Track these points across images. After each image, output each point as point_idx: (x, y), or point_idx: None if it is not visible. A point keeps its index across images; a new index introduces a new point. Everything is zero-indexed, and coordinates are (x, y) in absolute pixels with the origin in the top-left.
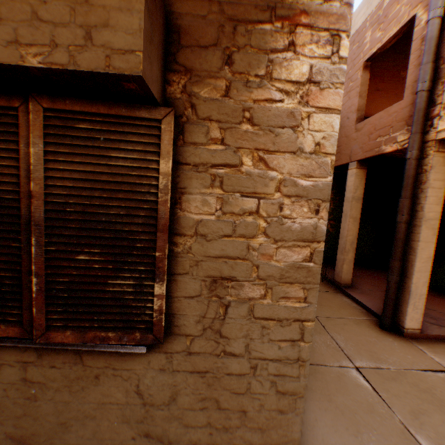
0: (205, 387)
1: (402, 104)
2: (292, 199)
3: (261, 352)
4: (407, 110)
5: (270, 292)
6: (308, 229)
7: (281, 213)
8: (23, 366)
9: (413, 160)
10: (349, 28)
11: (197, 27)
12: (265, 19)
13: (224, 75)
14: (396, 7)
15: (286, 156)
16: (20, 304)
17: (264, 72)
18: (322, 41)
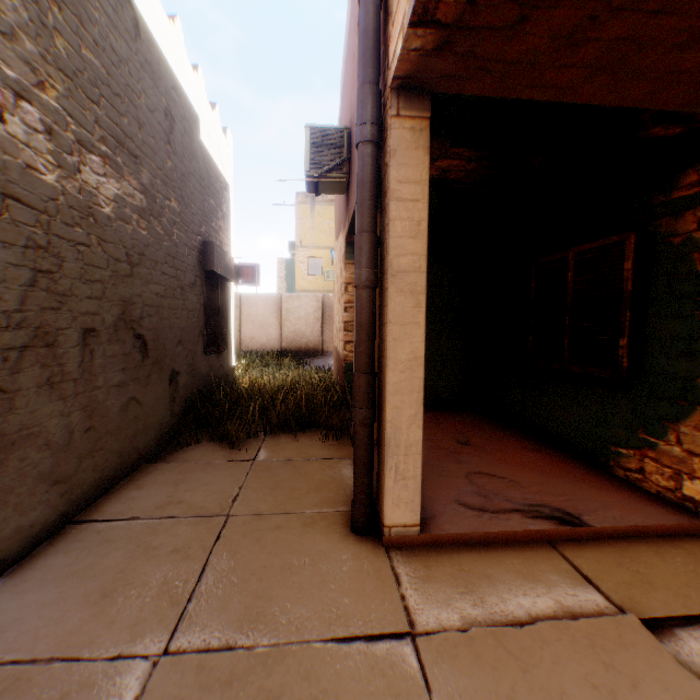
0: None
1: None
2: None
3: None
4: None
5: None
6: None
7: None
8: None
9: (365, 145)
10: None
11: None
12: None
13: None
14: None
15: None
16: None
17: None
18: None
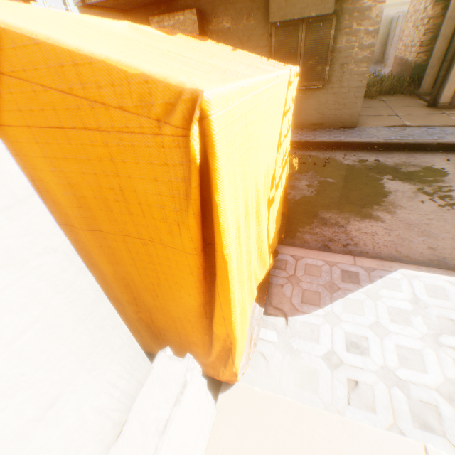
0: (335, 98)
1: None
2: (366, 36)
3: (351, 86)
4: None
5: (356, 67)
6: (370, 45)
7: (362, 41)
8: None
9: None
10: None
11: None
12: None
13: (351, 0)
14: None
15: (366, 22)
16: None
17: None
18: None
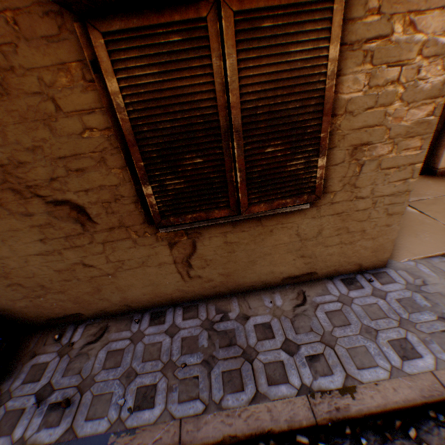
0: (340, 222)
1: None
2: (429, 61)
3: (380, 192)
4: None
5: (394, 147)
6: (436, 86)
7: (417, 77)
8: (223, 235)
9: None
10: None
11: None
12: None
13: None
14: None
15: (433, 15)
16: (226, 194)
17: None
18: None
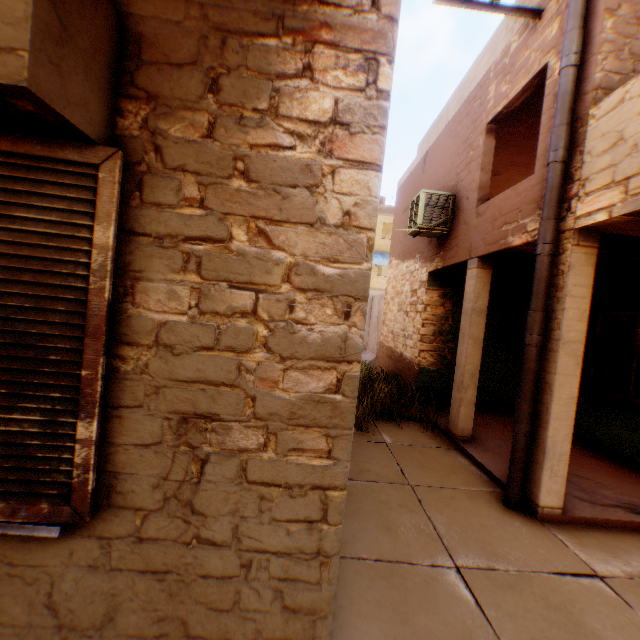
0: (165, 598)
1: (533, 180)
2: (308, 295)
3: (258, 539)
4: (539, 188)
5: (273, 440)
6: (333, 341)
7: (292, 316)
8: None
9: (545, 256)
10: (392, 50)
11: (167, 37)
12: (268, 31)
13: (206, 107)
14: (525, 53)
15: (299, 230)
16: None
17: (267, 106)
18: (353, 66)
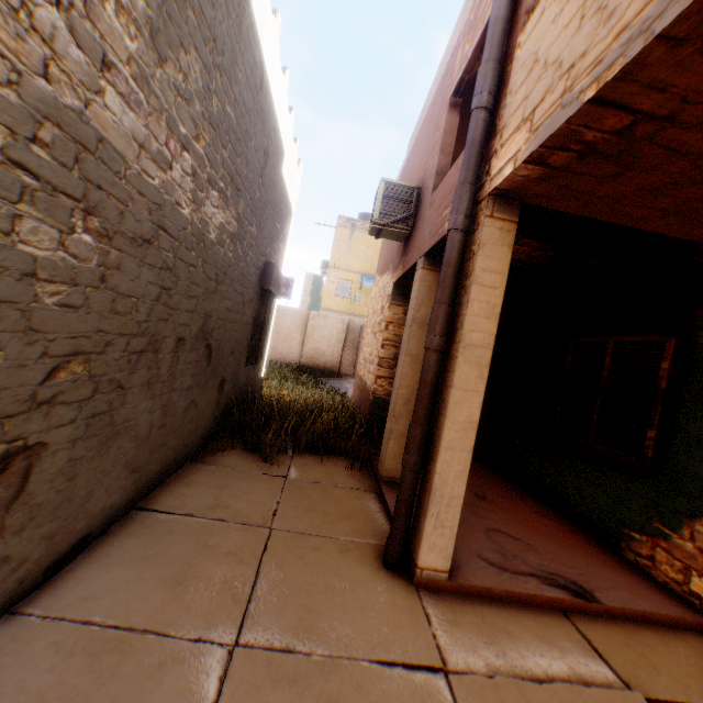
0: None
1: None
2: None
3: None
4: None
5: None
6: None
7: None
8: None
9: (457, 232)
10: None
11: None
12: None
13: None
14: None
15: None
16: None
17: None
18: None
